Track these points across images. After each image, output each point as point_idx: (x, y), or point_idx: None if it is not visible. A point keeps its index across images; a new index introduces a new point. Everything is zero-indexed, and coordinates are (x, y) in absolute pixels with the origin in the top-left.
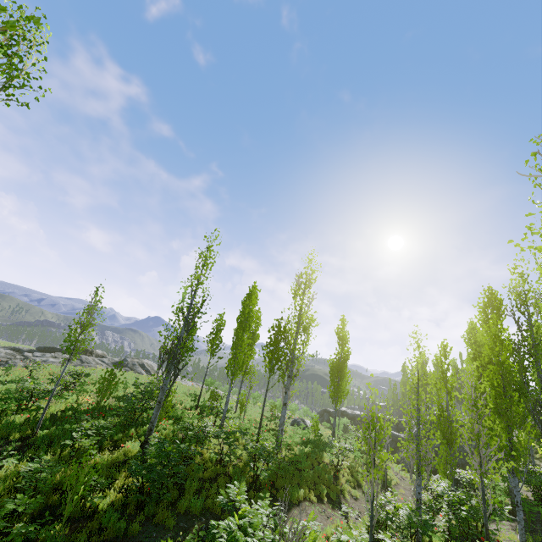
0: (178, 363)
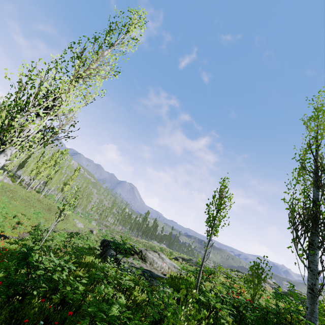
0: (321, 229)
